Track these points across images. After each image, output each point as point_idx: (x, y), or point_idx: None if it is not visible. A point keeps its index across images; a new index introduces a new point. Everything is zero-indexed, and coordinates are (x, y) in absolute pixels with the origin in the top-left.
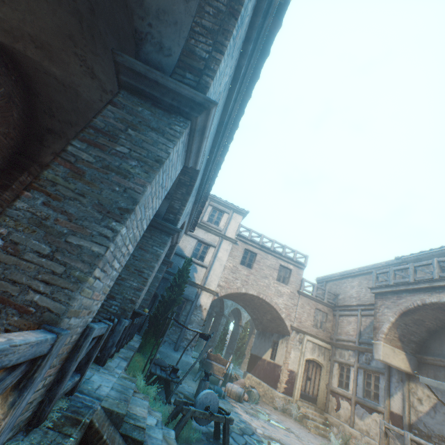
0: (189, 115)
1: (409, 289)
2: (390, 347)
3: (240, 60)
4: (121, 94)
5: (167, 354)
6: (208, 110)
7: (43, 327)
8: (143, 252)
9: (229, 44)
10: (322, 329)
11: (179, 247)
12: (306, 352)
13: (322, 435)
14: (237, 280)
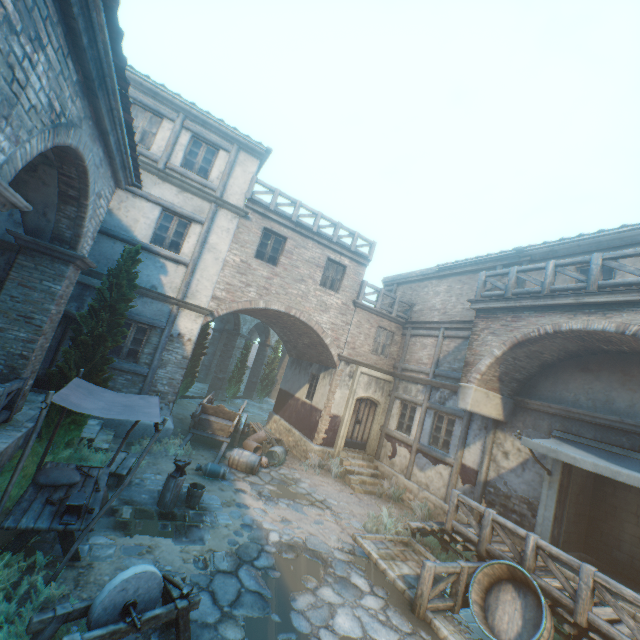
0: None
1: (537, 306)
2: (484, 391)
3: None
4: None
5: (121, 422)
6: None
7: None
8: None
9: None
10: (384, 355)
11: (119, 223)
12: (358, 390)
13: (370, 492)
14: (250, 287)
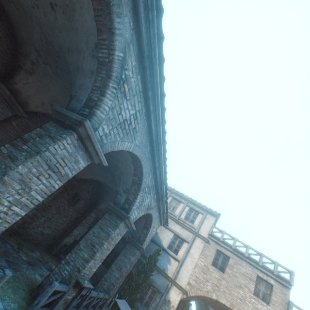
0: (75, 128)
1: None
2: None
3: (147, 102)
4: (49, 123)
5: None
6: (83, 124)
7: None
8: (100, 230)
9: (111, 91)
10: None
11: (158, 238)
12: None
13: None
14: (207, 282)
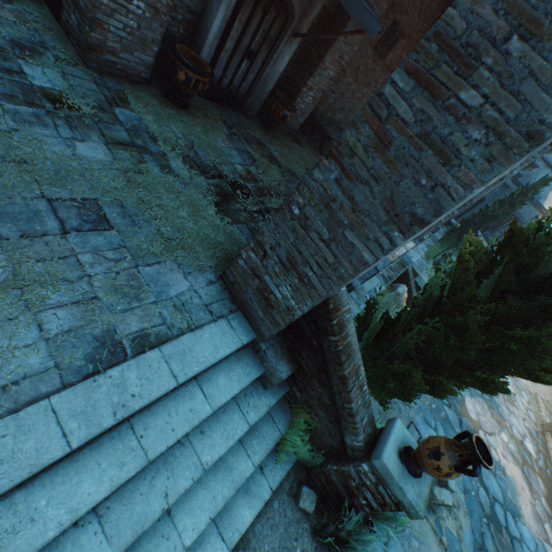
0: None
1: None
2: None
3: None
4: None
5: None
6: None
7: (413, 240)
8: None
9: None
10: None
11: None
12: None
13: None
14: None
